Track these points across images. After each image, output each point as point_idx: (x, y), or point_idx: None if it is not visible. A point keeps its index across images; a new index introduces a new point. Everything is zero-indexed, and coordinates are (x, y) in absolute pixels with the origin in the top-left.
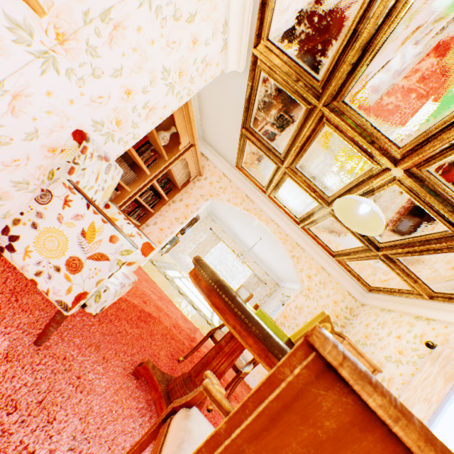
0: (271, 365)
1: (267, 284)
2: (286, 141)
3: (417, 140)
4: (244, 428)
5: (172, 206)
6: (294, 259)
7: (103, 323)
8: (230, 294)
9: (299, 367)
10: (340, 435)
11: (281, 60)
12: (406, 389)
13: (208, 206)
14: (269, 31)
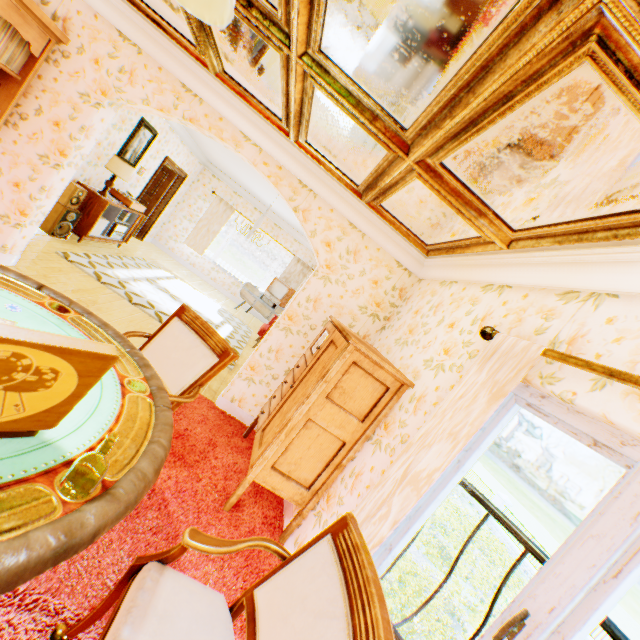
0: None
1: None
2: None
3: None
4: None
5: (22, 130)
6: (298, 216)
7: None
8: None
9: None
10: None
11: None
12: (431, 417)
13: (193, 147)
14: None
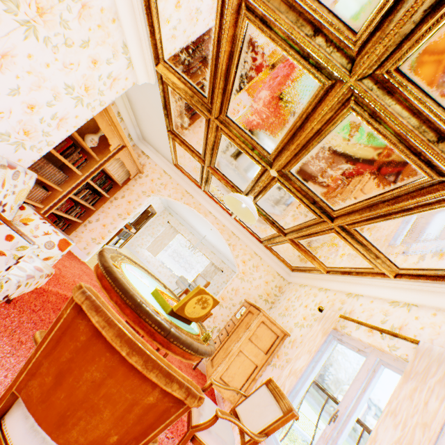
0: (144, 328)
1: (224, 271)
2: (202, 144)
3: (276, 149)
4: (43, 350)
5: (114, 203)
6: (230, 247)
7: (24, 313)
8: (113, 277)
9: (70, 308)
10: (88, 343)
11: (178, 78)
12: (300, 346)
13: (164, 200)
14: (164, 54)
